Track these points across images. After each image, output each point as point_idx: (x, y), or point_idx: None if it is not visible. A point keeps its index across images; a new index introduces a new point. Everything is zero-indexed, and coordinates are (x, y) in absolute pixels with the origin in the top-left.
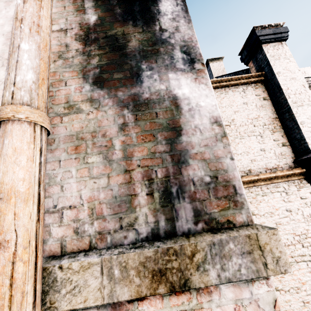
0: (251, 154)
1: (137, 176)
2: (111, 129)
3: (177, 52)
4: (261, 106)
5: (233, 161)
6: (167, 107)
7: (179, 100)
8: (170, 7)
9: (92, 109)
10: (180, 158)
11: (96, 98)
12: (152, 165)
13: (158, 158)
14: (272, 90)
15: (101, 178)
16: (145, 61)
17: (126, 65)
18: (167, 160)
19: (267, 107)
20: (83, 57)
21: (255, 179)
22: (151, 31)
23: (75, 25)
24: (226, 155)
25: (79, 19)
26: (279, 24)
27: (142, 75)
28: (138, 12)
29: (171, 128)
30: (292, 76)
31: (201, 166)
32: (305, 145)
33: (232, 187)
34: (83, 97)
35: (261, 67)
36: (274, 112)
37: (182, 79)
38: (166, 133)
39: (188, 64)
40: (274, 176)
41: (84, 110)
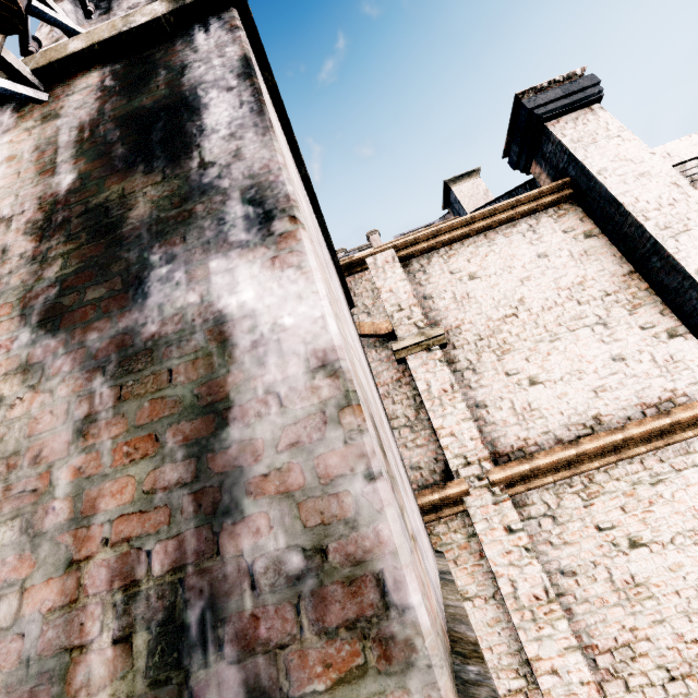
0: (590, 374)
1: (96, 577)
2: (56, 437)
3: (233, 206)
4: (583, 254)
5: (374, 485)
6: (198, 349)
7: (230, 324)
8: (226, 113)
9: (24, 391)
10: (218, 498)
11: (39, 361)
12: (142, 535)
13: (160, 508)
14: (601, 212)
15: (4, 598)
16: (160, 245)
17: (117, 264)
18: (185, 511)
19: (601, 251)
20: (31, 268)
21: (616, 441)
22: (181, 175)
23: (31, 202)
24: (353, 468)
25: (42, 188)
26: (573, 74)
27: (148, 279)
28: (159, 143)
29: (204, 406)
30: (638, 170)
31: (278, 519)
32: None
33: (372, 582)
34: (11, 365)
35: (559, 169)
36: (621, 260)
37: (241, 267)
38: (189, 425)
39: (258, 226)
40: (670, 424)
41: (5, 397)
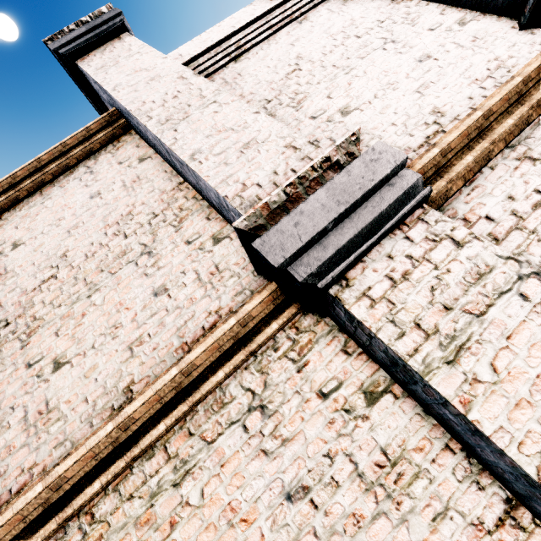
0: (127, 326)
1: None
2: None
3: None
4: (136, 179)
5: None
6: None
7: None
8: None
9: None
10: None
11: None
12: None
13: None
14: (139, 130)
15: None
16: None
17: None
18: None
19: (153, 171)
20: None
21: (111, 436)
22: None
23: None
24: None
25: None
26: (100, 13)
27: None
28: None
29: None
30: (150, 76)
31: None
32: (230, 208)
33: None
34: None
35: (109, 102)
36: (172, 174)
37: None
38: None
39: None
40: (183, 374)
41: None
